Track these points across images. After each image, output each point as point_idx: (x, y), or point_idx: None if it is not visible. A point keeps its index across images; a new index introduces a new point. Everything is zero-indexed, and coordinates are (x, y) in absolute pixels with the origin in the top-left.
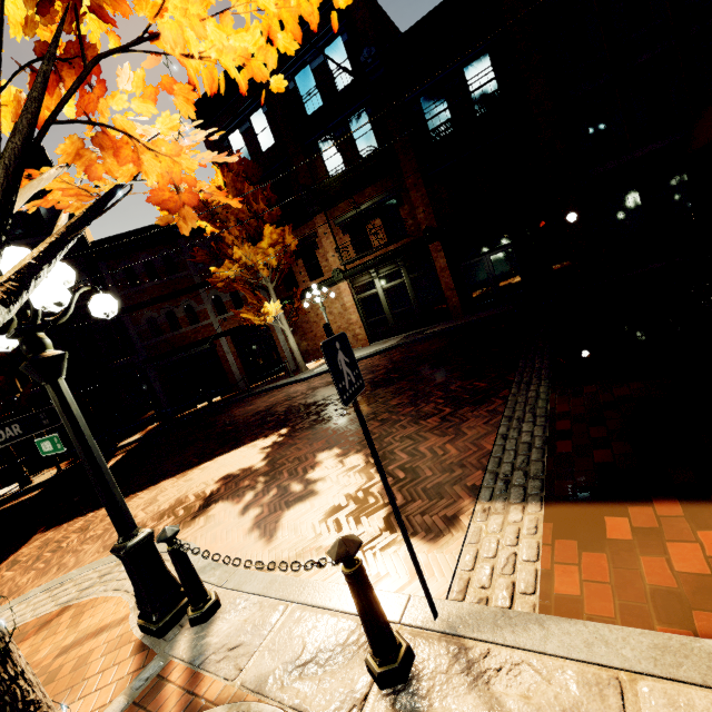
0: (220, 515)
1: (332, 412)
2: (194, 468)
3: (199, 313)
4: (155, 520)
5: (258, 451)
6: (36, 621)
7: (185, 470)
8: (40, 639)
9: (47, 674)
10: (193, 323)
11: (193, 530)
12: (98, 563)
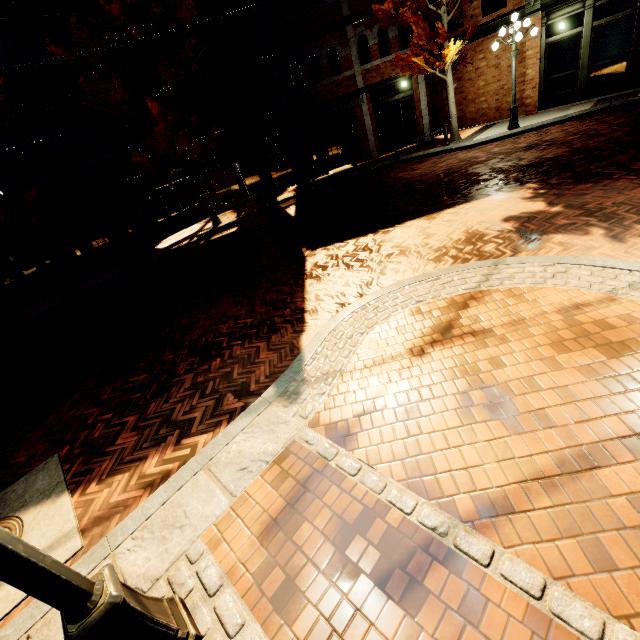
0: (579, 242)
1: (595, 169)
2: (437, 213)
3: (342, 60)
4: (465, 245)
5: (523, 200)
6: (454, 297)
7: (423, 214)
8: (489, 307)
9: (580, 325)
10: (333, 73)
11: (553, 251)
12: (459, 268)
